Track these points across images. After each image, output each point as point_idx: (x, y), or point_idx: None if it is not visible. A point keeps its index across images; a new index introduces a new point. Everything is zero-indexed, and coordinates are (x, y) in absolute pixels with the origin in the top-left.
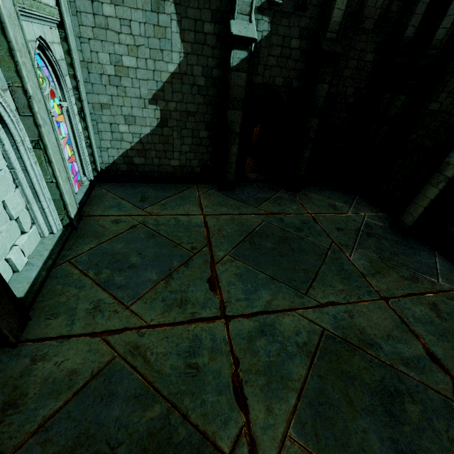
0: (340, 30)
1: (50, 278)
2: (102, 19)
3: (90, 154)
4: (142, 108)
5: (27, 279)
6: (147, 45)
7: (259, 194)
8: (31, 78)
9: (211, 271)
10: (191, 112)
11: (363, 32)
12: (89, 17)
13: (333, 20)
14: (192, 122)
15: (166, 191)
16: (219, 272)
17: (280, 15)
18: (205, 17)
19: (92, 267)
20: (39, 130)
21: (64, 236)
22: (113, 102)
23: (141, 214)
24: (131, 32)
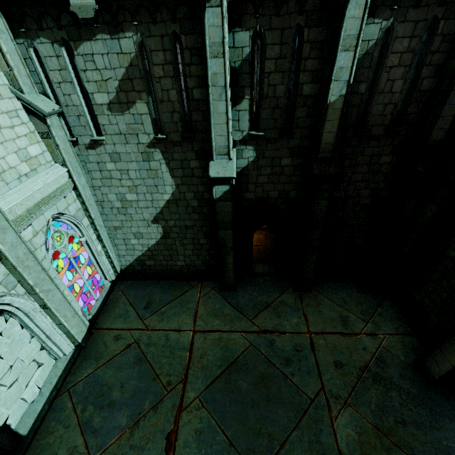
0: (334, 149)
1: (51, 411)
2: (107, 172)
3: (110, 262)
4: (146, 227)
5: (34, 412)
6: (144, 184)
7: (261, 297)
8: (34, 270)
9: (174, 421)
10: (189, 226)
11: (372, 139)
12: (97, 173)
13: (324, 142)
14: (191, 233)
15: (170, 293)
16: (181, 423)
17: (265, 142)
18: (190, 156)
19: (82, 401)
20: (43, 301)
21: (73, 359)
22: (124, 225)
23: (139, 328)
24: (130, 177)
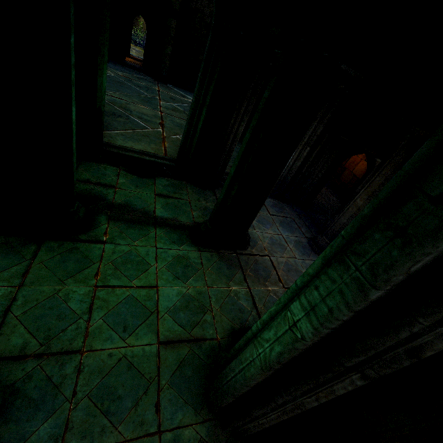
0: None
1: None
2: None
3: None
4: None
5: None
6: None
7: (128, 72)
8: None
9: None
10: None
11: None
12: None
13: None
14: None
15: None
16: None
17: None
18: None
19: None
20: None
21: None
22: None
23: None
24: None
